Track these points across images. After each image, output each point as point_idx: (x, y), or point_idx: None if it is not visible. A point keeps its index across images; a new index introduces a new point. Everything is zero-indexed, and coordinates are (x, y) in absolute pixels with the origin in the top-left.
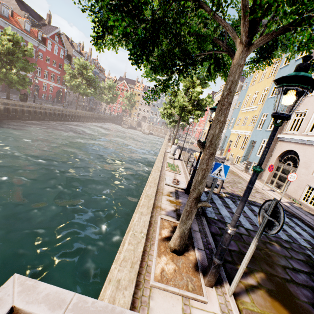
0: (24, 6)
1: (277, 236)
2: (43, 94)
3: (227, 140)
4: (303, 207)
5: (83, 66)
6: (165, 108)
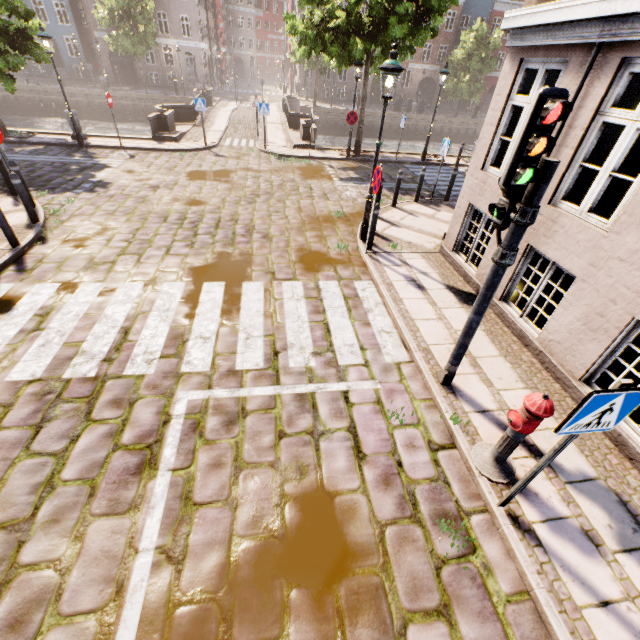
0: None
1: (426, 180)
2: None
3: None
4: None
5: None
6: None
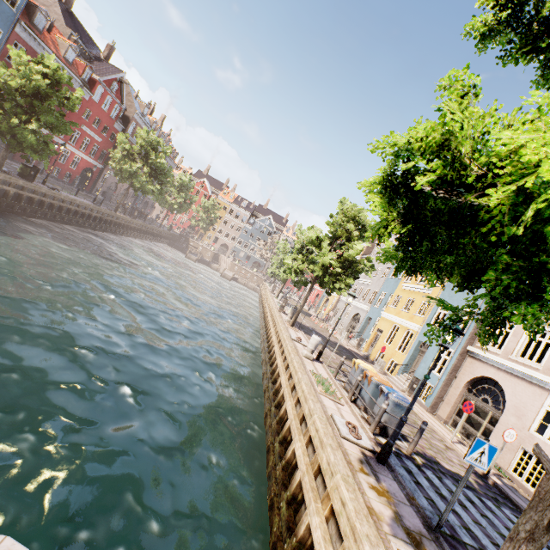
0: (73, 20)
1: None
2: (56, 168)
3: (372, 326)
4: (517, 487)
5: (152, 145)
6: (295, 258)
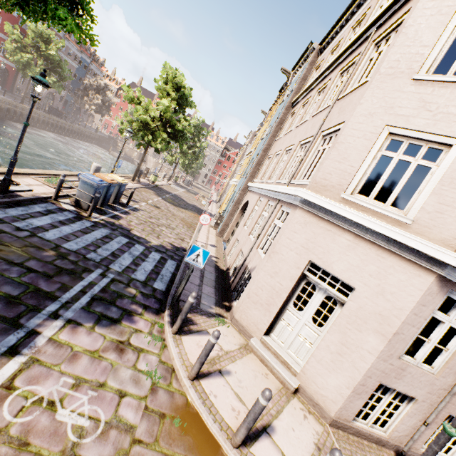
0: None
1: (82, 253)
2: None
3: None
4: (222, 263)
5: (43, 38)
6: (129, 121)
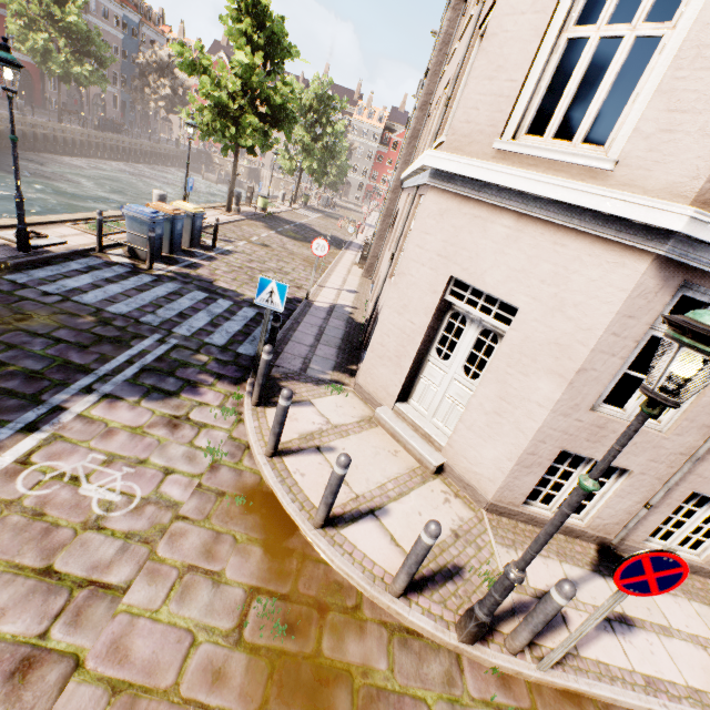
0: None
1: (134, 316)
2: None
3: None
4: (362, 314)
5: None
6: (199, 110)
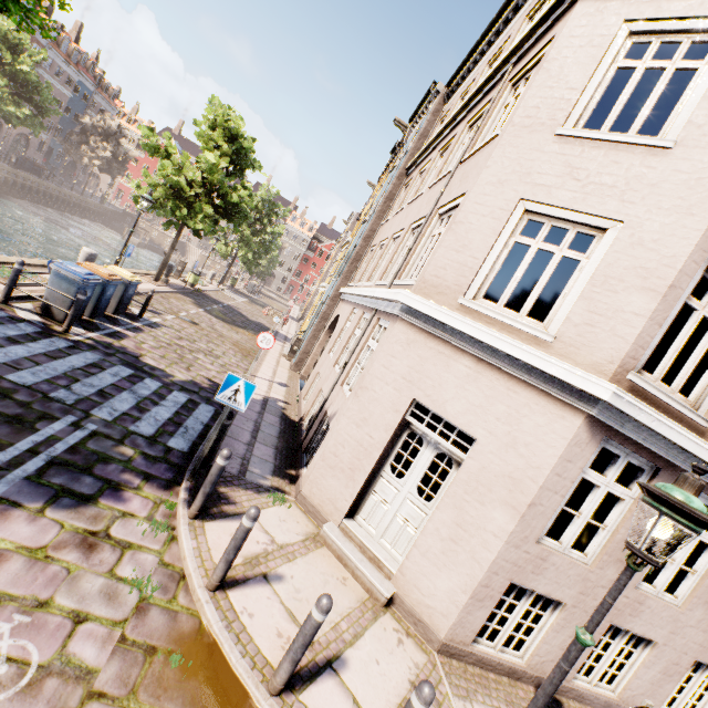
0: None
1: (42, 389)
2: None
3: None
4: (294, 411)
5: (9, 43)
6: (151, 185)
